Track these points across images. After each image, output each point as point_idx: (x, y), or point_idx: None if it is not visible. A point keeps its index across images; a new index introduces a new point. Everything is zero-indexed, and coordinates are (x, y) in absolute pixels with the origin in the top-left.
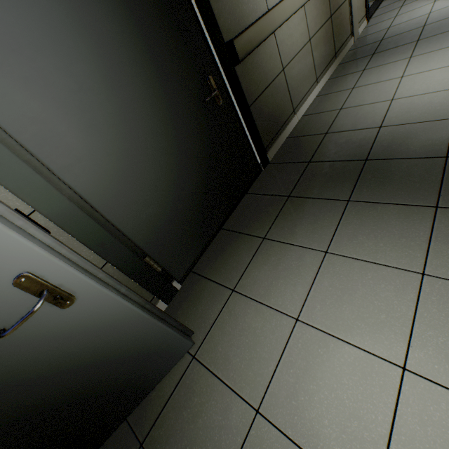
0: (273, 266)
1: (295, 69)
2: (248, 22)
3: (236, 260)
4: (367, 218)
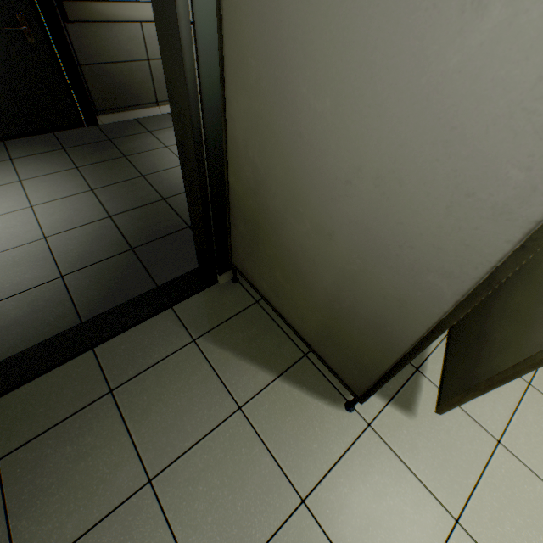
0: None
1: None
2: None
3: None
4: (65, 179)
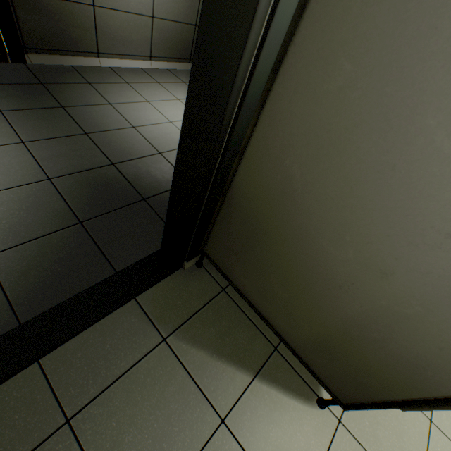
0: None
1: (117, 22)
2: None
3: None
4: None
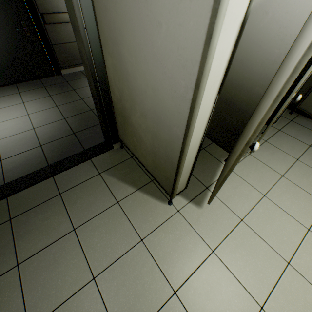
0: (9, 99)
1: None
2: (61, 11)
3: (4, 93)
4: (44, 101)
